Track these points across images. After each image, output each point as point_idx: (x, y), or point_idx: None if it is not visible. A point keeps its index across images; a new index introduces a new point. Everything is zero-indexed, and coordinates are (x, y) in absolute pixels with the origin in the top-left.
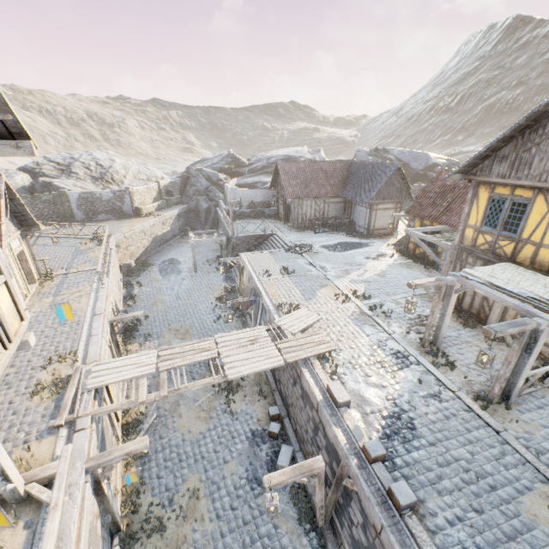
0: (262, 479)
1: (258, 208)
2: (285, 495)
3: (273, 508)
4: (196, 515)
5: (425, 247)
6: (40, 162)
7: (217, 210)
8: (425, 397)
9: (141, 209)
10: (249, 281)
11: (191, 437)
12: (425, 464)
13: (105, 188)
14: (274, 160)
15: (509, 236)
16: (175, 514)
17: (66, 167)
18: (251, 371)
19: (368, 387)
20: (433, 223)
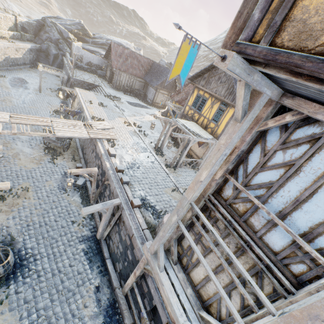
0: (67, 189)
1: (93, 67)
2: (77, 195)
3: (70, 184)
4: (26, 197)
5: (171, 112)
6: None
7: (63, 58)
8: (148, 162)
9: None
10: (78, 105)
11: (26, 169)
12: (138, 177)
13: None
14: None
15: (198, 112)
16: (12, 195)
17: None
18: (70, 135)
19: (126, 154)
20: (179, 105)
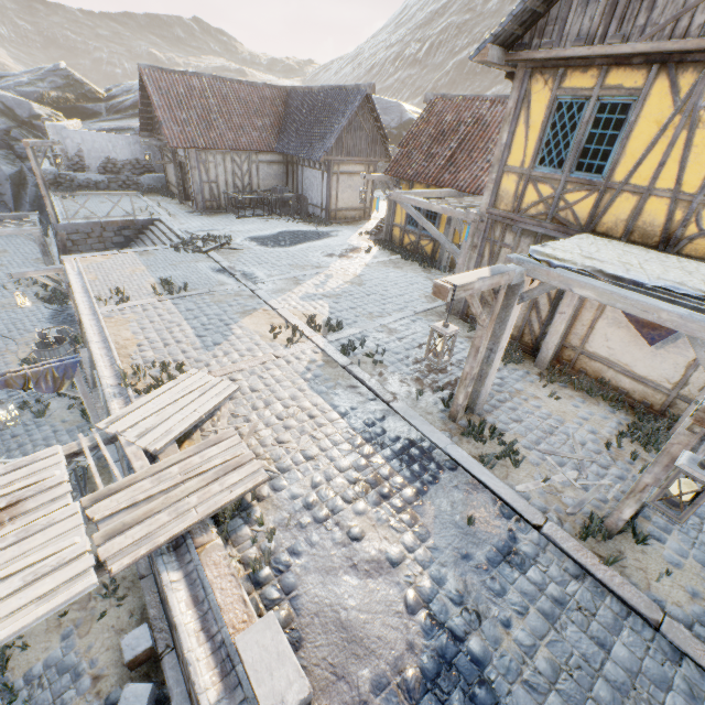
0: None
1: (125, 172)
2: None
3: None
4: None
5: (427, 224)
6: None
7: None
8: (490, 567)
9: None
10: None
11: None
12: None
13: None
14: None
15: (587, 180)
16: None
17: None
18: None
19: (358, 581)
20: (430, 188)
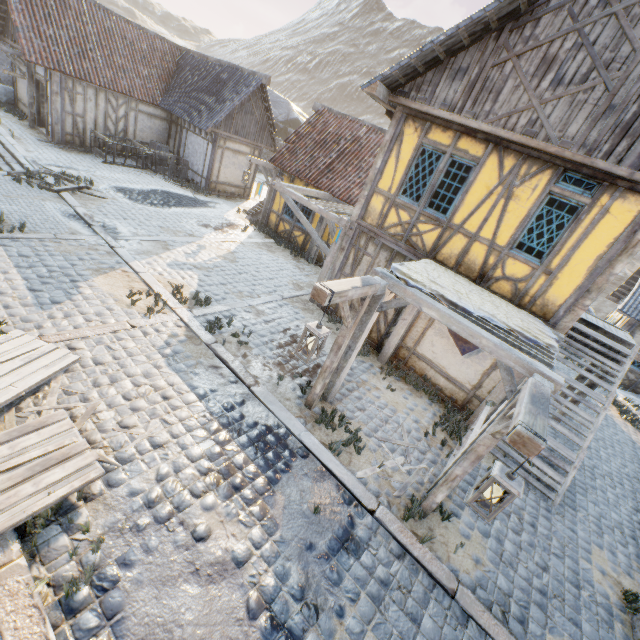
0: None
1: None
2: None
3: None
4: None
5: (304, 219)
6: None
7: None
8: (330, 555)
9: None
10: None
11: None
12: None
13: None
14: None
15: (435, 217)
16: None
17: None
18: None
19: (199, 589)
20: (309, 187)
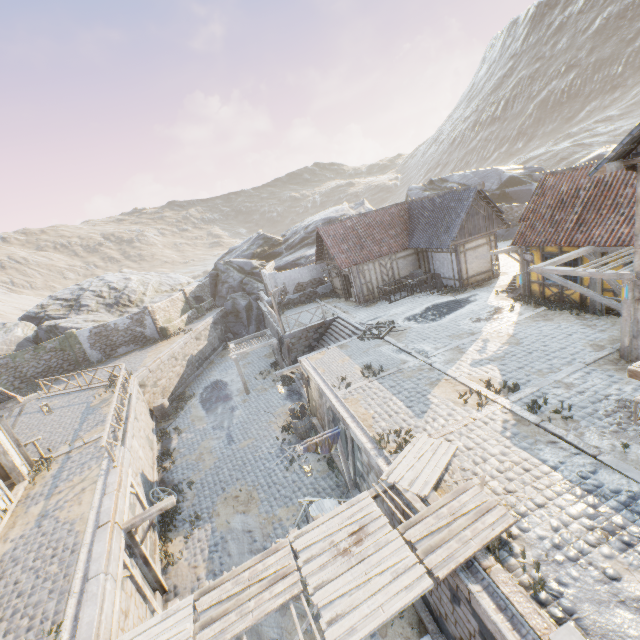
0: None
1: (308, 289)
2: None
3: None
4: None
5: (575, 286)
6: (45, 304)
7: (259, 304)
8: None
9: (167, 329)
10: (321, 397)
11: None
12: None
13: (122, 314)
14: (313, 228)
15: None
16: None
17: (75, 302)
18: (375, 622)
19: (631, 615)
20: (562, 248)
